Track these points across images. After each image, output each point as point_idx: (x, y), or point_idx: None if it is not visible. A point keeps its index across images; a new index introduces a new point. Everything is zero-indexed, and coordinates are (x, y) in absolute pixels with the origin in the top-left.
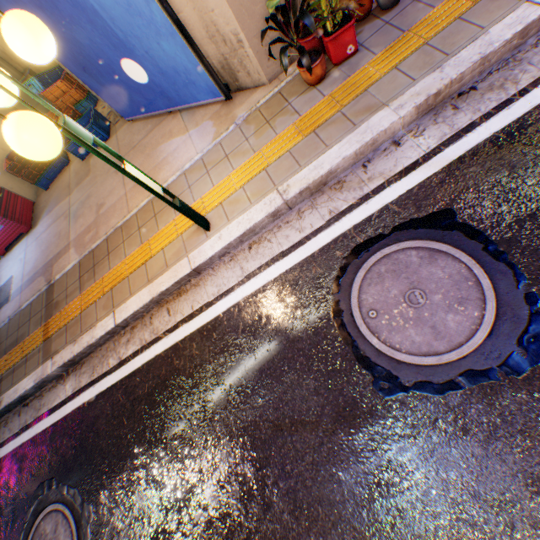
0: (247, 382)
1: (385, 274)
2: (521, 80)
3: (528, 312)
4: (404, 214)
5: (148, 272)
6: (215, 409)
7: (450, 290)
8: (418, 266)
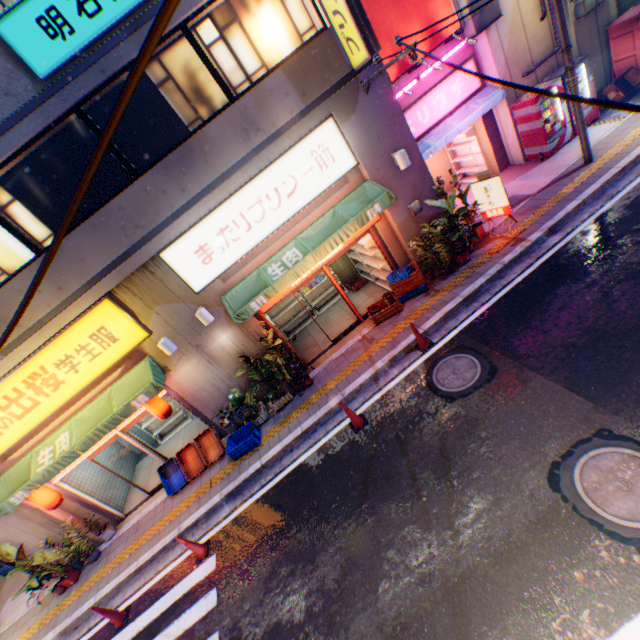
0: None
1: None
2: (84, 629)
3: None
4: None
5: None
6: None
7: None
8: None
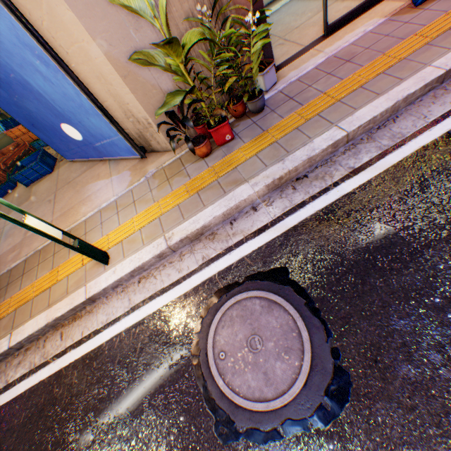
0: (112, 417)
1: (235, 318)
2: (334, 175)
3: (333, 365)
4: (254, 267)
5: (51, 296)
6: (79, 446)
7: (281, 339)
8: (259, 313)
